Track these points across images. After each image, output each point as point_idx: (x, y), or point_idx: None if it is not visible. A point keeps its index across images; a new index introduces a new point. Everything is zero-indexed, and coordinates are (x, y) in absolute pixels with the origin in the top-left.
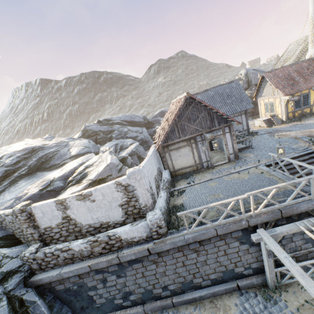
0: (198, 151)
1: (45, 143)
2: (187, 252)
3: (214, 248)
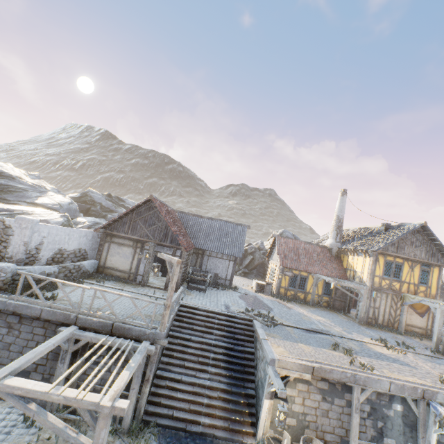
0: (139, 259)
1: (23, 177)
2: (1, 323)
3: (30, 333)
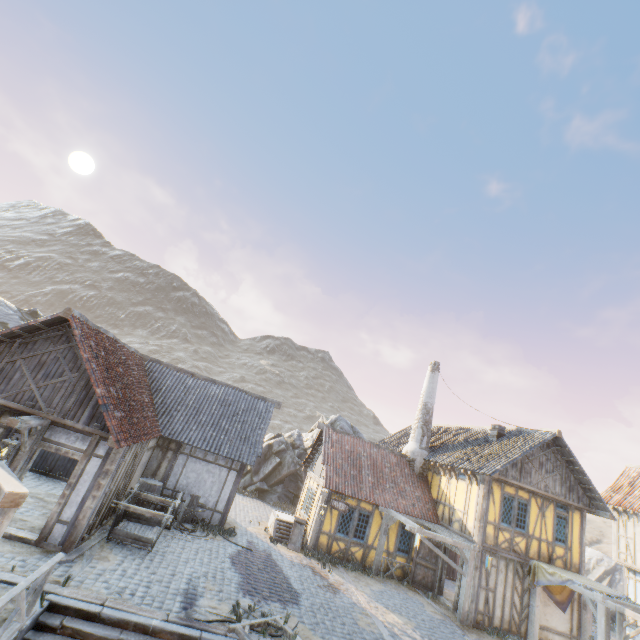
0: None
1: None
2: None
3: None
